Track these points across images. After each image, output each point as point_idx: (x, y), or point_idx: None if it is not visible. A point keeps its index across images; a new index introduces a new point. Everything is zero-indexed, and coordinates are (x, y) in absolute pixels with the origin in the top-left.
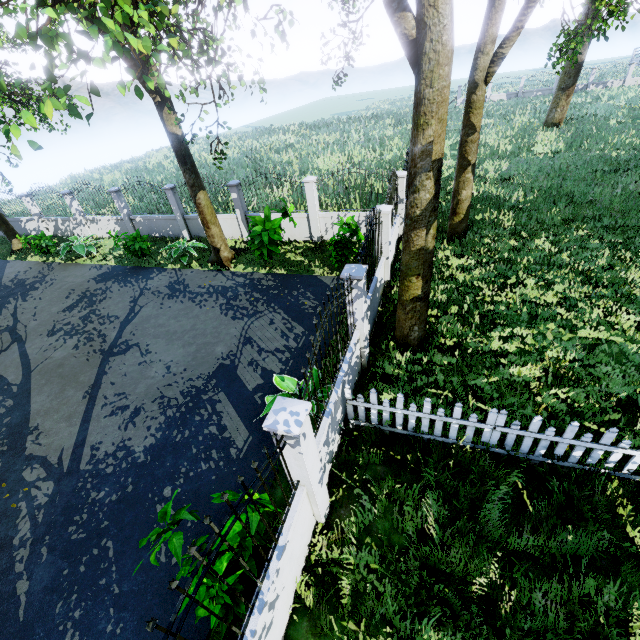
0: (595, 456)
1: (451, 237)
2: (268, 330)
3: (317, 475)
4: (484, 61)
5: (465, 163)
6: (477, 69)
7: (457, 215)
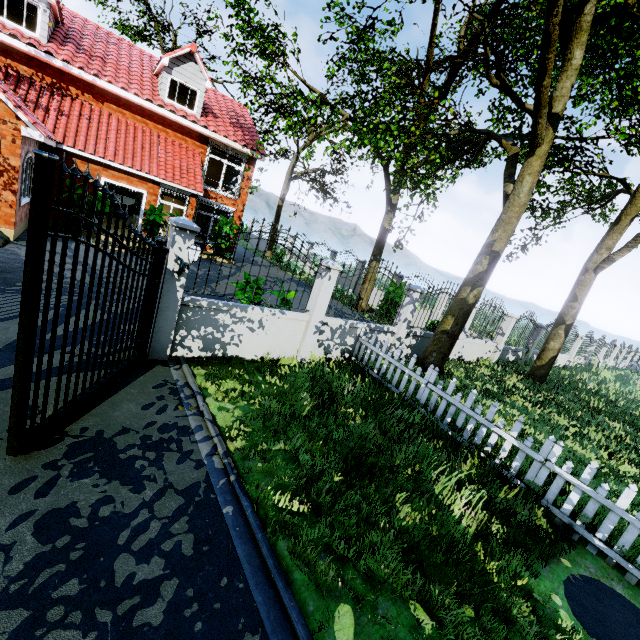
0: (480, 434)
1: (528, 376)
2: None
3: (318, 319)
4: (597, 258)
5: (560, 320)
6: (590, 261)
7: (540, 359)
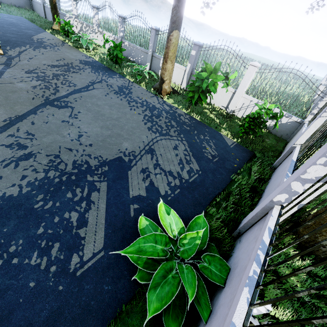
0: None
1: None
2: (170, 152)
3: None
4: None
5: None
6: None
7: None
